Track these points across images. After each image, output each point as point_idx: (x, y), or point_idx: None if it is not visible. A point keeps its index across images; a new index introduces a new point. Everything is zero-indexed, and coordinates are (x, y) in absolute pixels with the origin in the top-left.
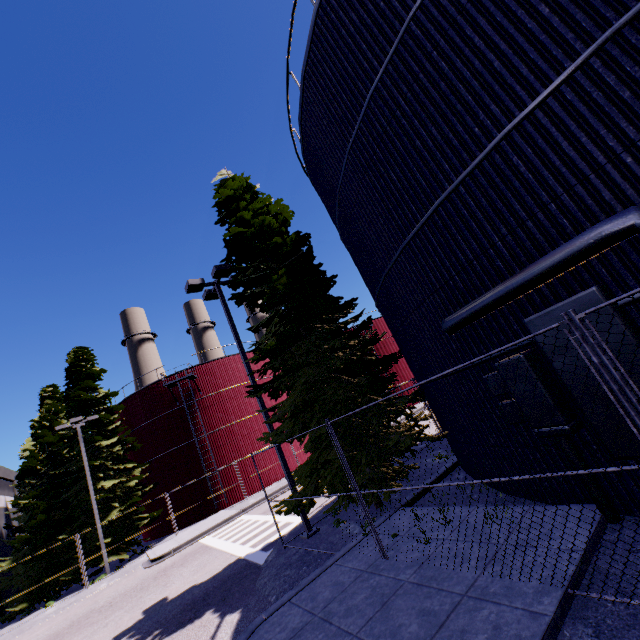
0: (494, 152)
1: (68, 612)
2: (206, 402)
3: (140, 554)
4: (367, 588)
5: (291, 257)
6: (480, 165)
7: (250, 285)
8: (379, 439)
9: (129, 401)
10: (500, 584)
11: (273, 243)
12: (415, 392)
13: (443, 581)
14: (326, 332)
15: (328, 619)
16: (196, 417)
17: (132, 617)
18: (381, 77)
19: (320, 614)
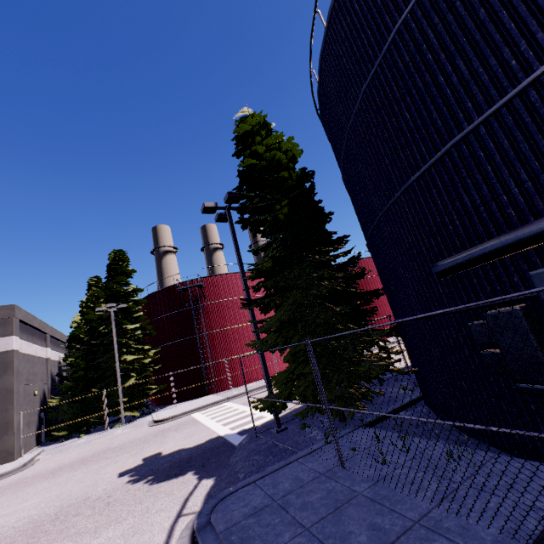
0: (530, 88)
1: (93, 445)
2: (209, 308)
3: (147, 414)
4: (323, 490)
5: (294, 191)
6: (510, 103)
7: (255, 213)
8: (351, 363)
9: (151, 297)
10: (455, 522)
11: (280, 177)
12: (392, 328)
13: (396, 503)
14: (316, 262)
15: (285, 507)
16: (200, 318)
17: (135, 461)
18: (412, 8)
19: (279, 501)
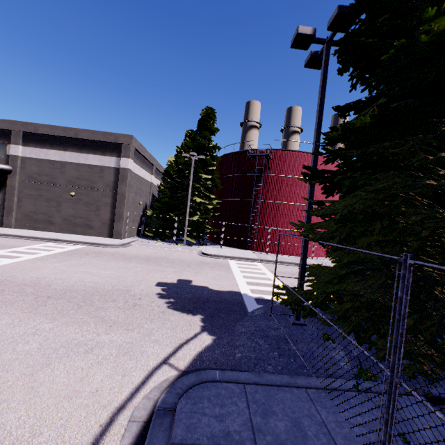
0: None
1: (160, 250)
2: (269, 179)
3: (201, 245)
4: None
5: None
6: None
7: None
8: None
9: (225, 157)
10: None
11: None
12: None
13: None
14: None
15: None
16: (259, 186)
17: (172, 278)
18: None
19: None
